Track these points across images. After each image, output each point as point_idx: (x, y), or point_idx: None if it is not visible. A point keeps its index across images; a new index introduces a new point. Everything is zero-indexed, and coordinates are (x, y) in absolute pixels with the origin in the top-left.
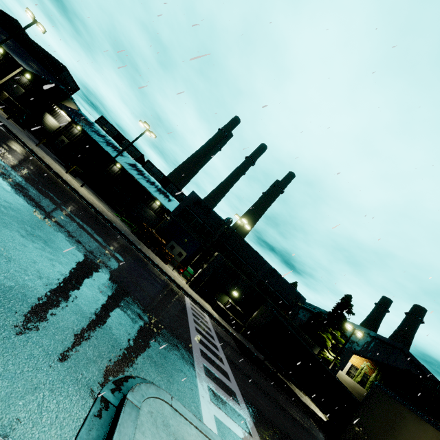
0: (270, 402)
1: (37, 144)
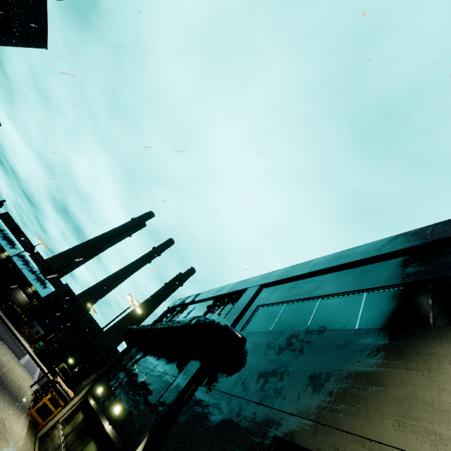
0: None
1: None
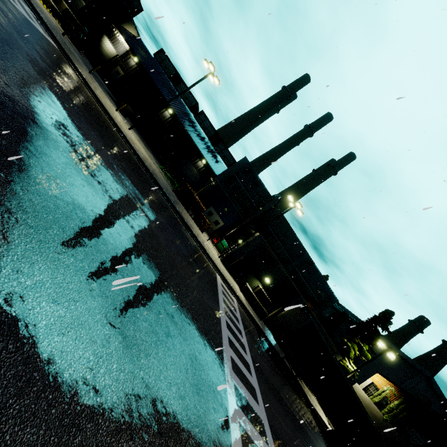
0: (290, 422)
1: (90, 71)
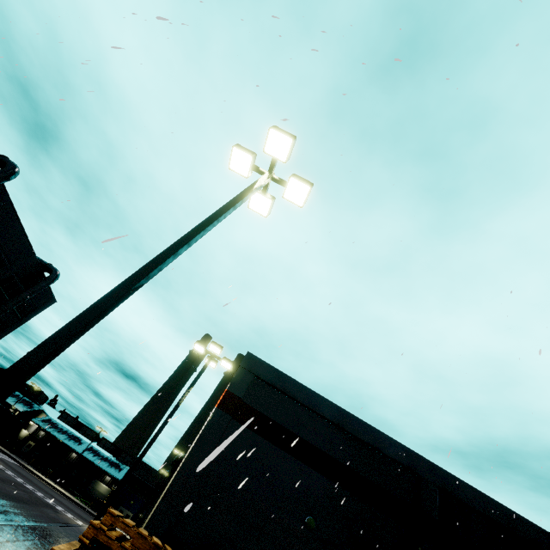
0: None
1: (28, 464)
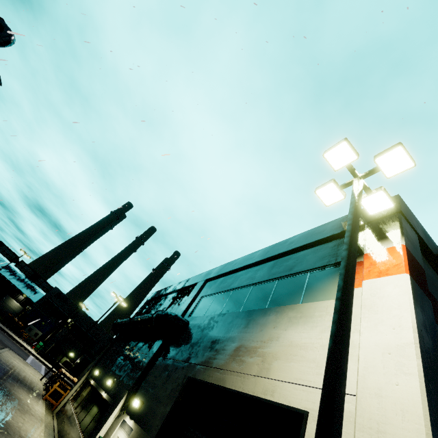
0: None
1: None
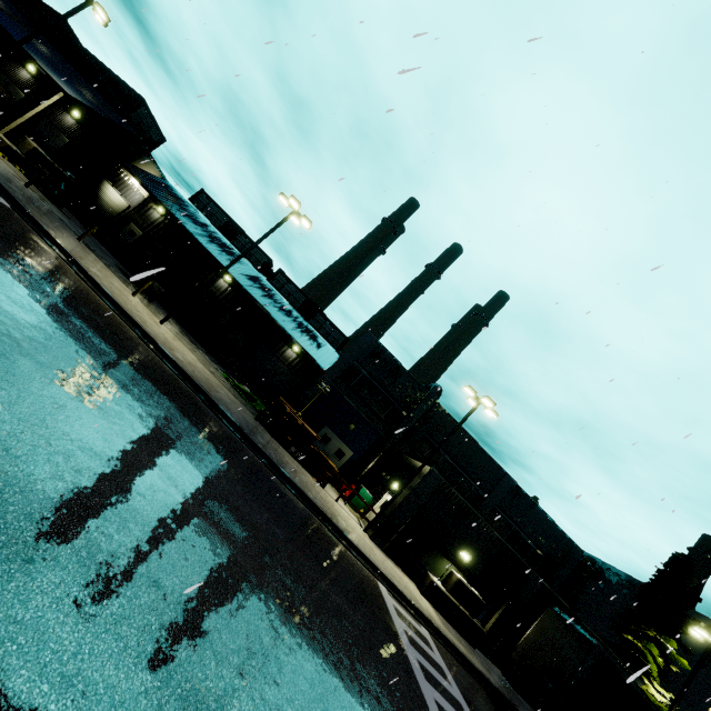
0: None
1: (79, 237)
